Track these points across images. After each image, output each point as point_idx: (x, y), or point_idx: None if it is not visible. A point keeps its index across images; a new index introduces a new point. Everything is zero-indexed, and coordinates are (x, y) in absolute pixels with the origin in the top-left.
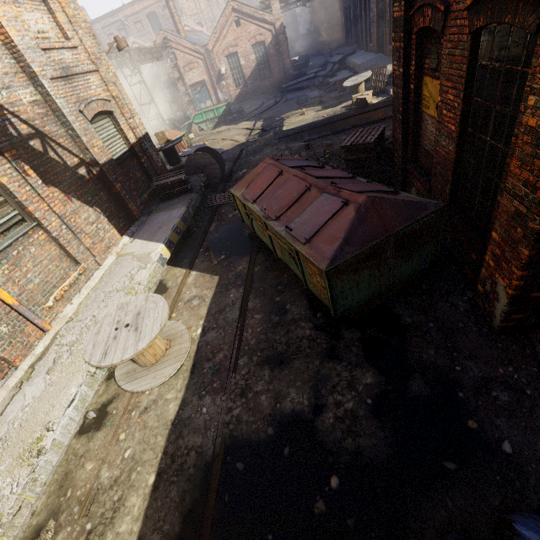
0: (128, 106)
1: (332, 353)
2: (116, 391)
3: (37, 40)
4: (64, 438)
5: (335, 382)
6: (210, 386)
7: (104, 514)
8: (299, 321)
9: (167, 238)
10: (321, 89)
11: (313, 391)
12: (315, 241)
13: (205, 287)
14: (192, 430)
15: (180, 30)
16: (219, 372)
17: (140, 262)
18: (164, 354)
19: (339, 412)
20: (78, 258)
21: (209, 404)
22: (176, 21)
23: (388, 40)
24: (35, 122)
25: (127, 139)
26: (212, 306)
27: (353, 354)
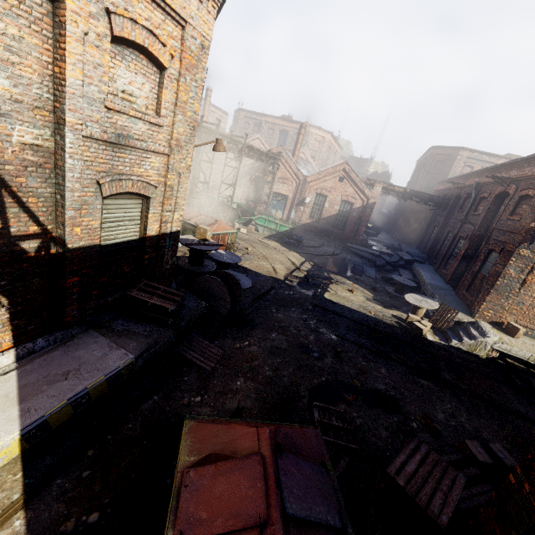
0: (177, 199)
1: None
2: None
3: (113, 96)
4: None
5: None
6: None
7: None
8: None
9: (43, 417)
10: (379, 271)
11: None
12: None
13: None
14: None
15: (295, 155)
16: None
17: None
18: None
19: None
20: None
21: None
22: (297, 148)
23: (466, 285)
24: (4, 166)
25: (146, 229)
26: None
27: None
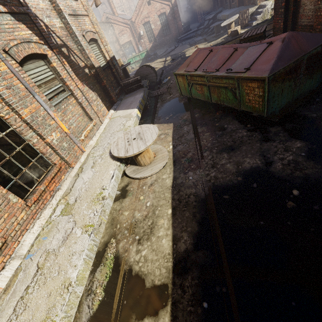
0: (104, 38)
1: (265, 140)
2: (129, 180)
3: None
4: (113, 194)
5: (275, 150)
6: (189, 168)
7: (144, 231)
8: (237, 130)
9: (138, 106)
10: (203, 35)
11: (261, 157)
12: (254, 67)
13: (166, 129)
14: (186, 187)
15: (114, 12)
16: (193, 161)
17: (126, 118)
18: (153, 159)
19: (284, 162)
20: (92, 117)
21: (192, 175)
22: (112, 7)
23: None
24: (62, 38)
25: (105, 57)
26: (174, 136)
27: (281, 137)
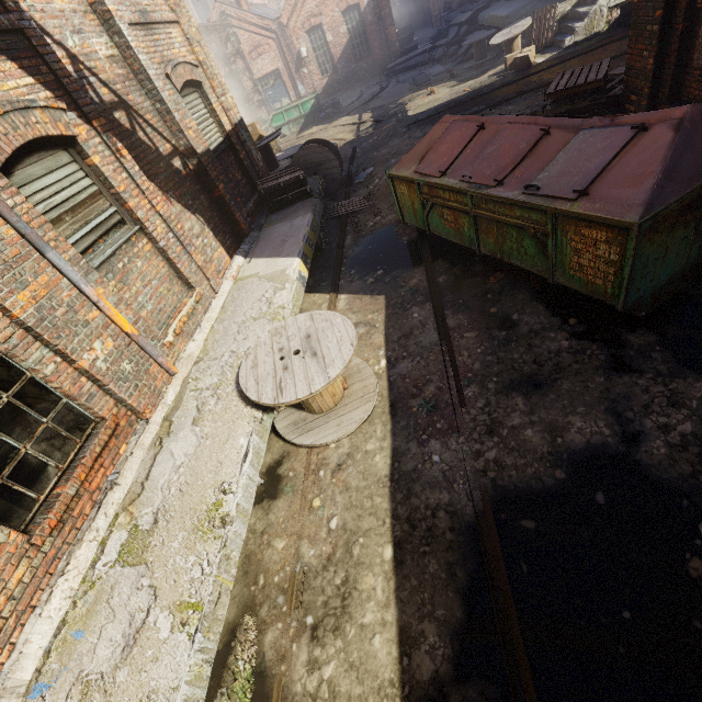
0: (218, 78)
1: (618, 366)
2: (284, 448)
3: None
4: (247, 504)
5: (644, 401)
6: (431, 428)
7: (327, 603)
8: (544, 332)
9: (301, 251)
10: (445, 62)
11: (611, 417)
12: (599, 190)
13: (368, 310)
14: (427, 485)
15: (240, 1)
16: (439, 409)
17: (274, 283)
18: (342, 396)
19: (672, 438)
20: (191, 280)
21: (440, 450)
22: None
23: None
24: (116, 87)
25: (221, 125)
26: (389, 332)
27: (658, 362)
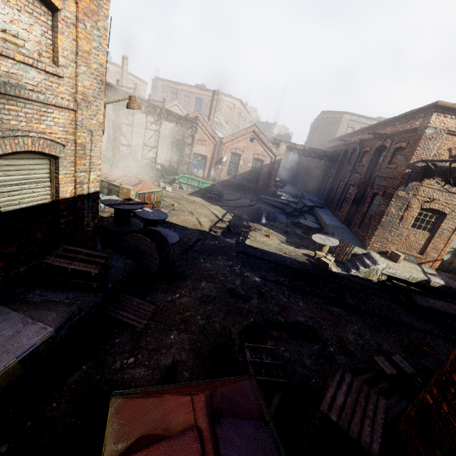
0: (92, 159)
1: None
2: None
3: None
4: None
5: None
6: None
7: None
8: None
9: None
10: (289, 217)
11: None
12: None
13: None
14: None
15: (210, 119)
16: None
17: None
18: None
19: None
20: None
21: None
22: (211, 113)
23: (358, 224)
24: None
25: (58, 191)
26: None
27: None
